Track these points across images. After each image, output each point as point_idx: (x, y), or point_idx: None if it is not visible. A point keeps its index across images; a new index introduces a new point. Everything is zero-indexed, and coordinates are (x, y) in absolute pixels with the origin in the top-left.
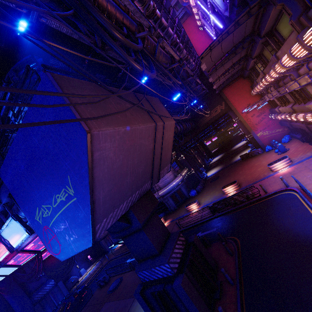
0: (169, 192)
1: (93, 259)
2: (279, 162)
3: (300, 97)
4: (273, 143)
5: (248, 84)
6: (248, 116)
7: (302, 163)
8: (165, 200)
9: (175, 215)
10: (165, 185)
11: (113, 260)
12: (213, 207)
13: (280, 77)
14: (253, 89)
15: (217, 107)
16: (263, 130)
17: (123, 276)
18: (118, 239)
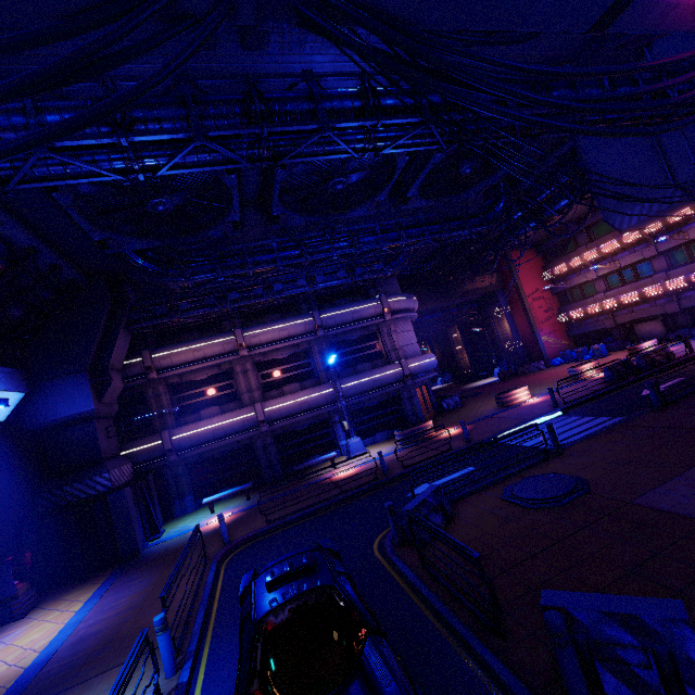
0: (425, 374)
1: (29, 589)
2: (649, 342)
3: (691, 255)
4: (568, 352)
5: (541, 262)
6: (535, 305)
7: (680, 345)
8: (408, 391)
9: (456, 422)
10: (414, 356)
11: (278, 531)
12: (615, 370)
13: (683, 220)
14: (569, 261)
15: (486, 276)
16: (548, 335)
17: (529, 475)
18: (160, 521)
